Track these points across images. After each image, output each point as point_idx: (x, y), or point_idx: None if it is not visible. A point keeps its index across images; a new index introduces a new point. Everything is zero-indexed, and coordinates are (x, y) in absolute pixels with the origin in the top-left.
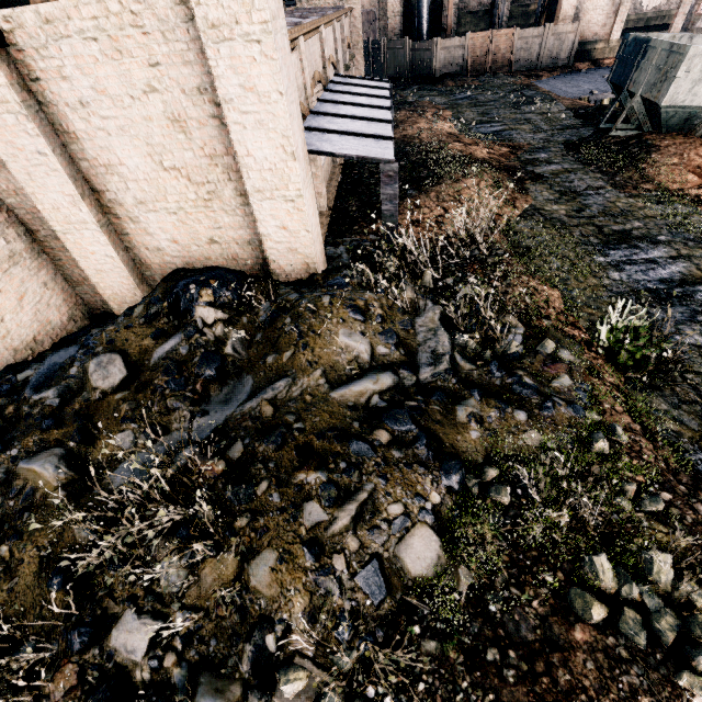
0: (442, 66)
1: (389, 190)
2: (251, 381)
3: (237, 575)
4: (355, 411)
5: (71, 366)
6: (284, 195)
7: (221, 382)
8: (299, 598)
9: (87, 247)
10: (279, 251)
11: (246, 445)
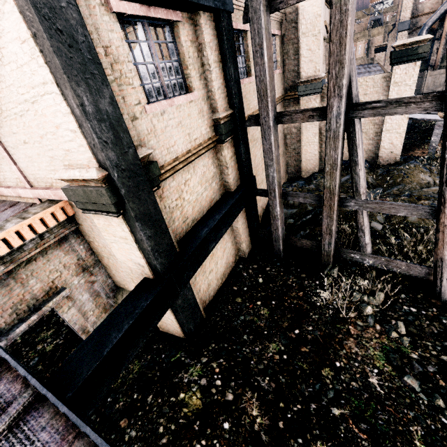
0: (429, 85)
1: (437, 131)
2: (381, 188)
3: (403, 220)
4: (434, 193)
5: (313, 181)
6: (397, 131)
7: (368, 189)
8: (430, 223)
9: (308, 151)
10: (384, 152)
11: (393, 198)
